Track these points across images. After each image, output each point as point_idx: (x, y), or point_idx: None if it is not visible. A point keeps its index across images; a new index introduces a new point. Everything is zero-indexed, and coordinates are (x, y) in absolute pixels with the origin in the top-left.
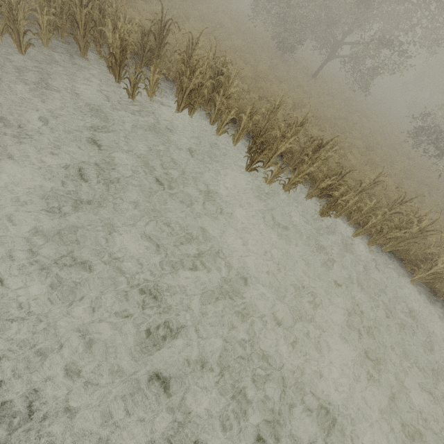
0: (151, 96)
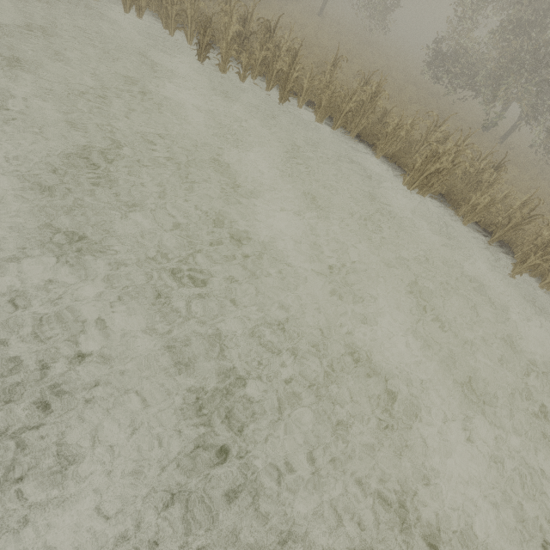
0: None
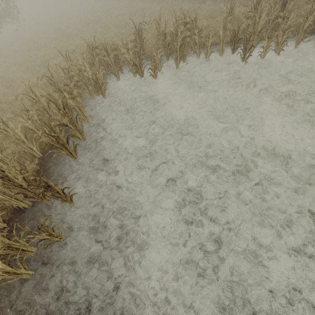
0: (160, 69)
